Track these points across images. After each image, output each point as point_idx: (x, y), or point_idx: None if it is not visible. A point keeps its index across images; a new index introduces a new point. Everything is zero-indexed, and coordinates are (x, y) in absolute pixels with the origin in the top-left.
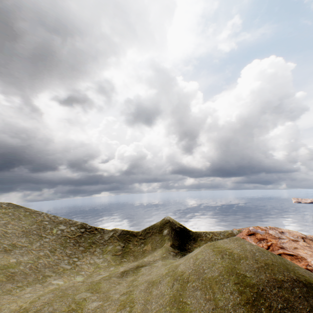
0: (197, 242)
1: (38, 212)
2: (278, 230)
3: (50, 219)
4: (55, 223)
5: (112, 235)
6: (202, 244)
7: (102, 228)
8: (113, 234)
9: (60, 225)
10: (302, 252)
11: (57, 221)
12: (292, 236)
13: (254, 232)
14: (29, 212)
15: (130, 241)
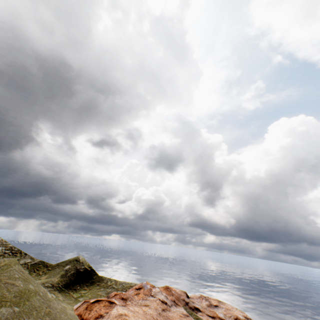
0: (91, 286)
1: None
2: (211, 302)
3: None
4: None
5: (27, 262)
6: (94, 289)
7: (26, 255)
8: (28, 262)
9: None
10: (143, 309)
11: None
12: (224, 314)
13: (143, 286)
14: None
15: (37, 271)
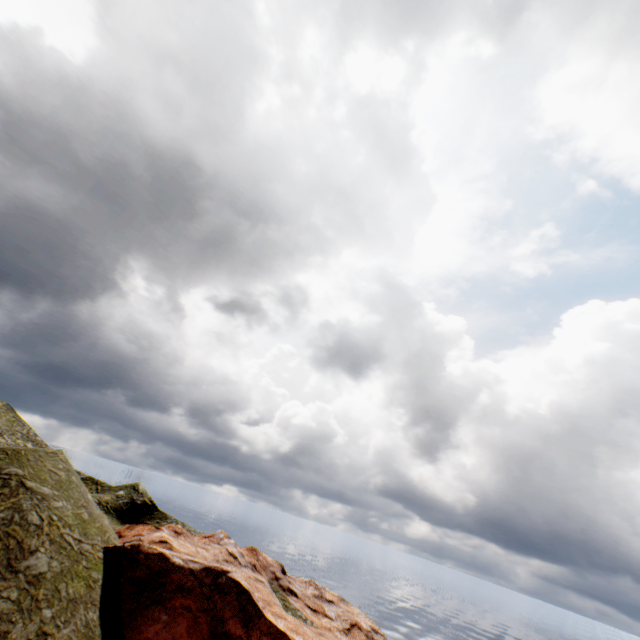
0: None
1: (25, 423)
2: (324, 594)
3: (28, 434)
4: (27, 439)
5: None
6: None
7: None
8: None
9: (30, 443)
10: (198, 549)
11: (32, 439)
12: (337, 614)
13: (214, 534)
14: (16, 420)
15: None
